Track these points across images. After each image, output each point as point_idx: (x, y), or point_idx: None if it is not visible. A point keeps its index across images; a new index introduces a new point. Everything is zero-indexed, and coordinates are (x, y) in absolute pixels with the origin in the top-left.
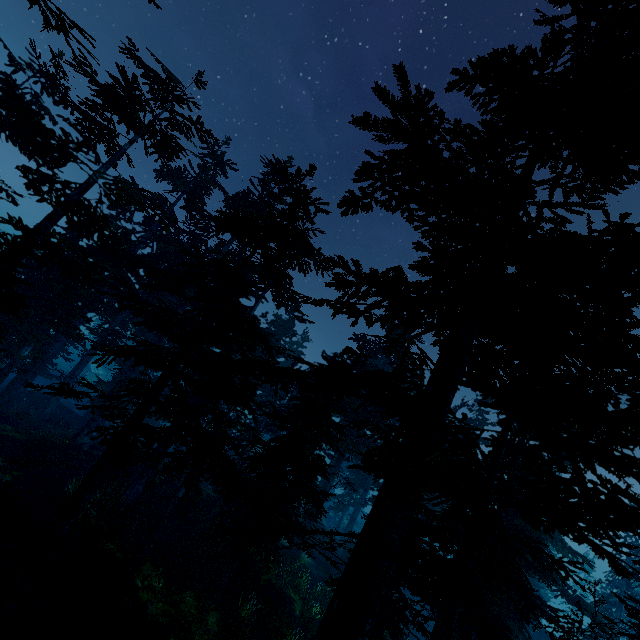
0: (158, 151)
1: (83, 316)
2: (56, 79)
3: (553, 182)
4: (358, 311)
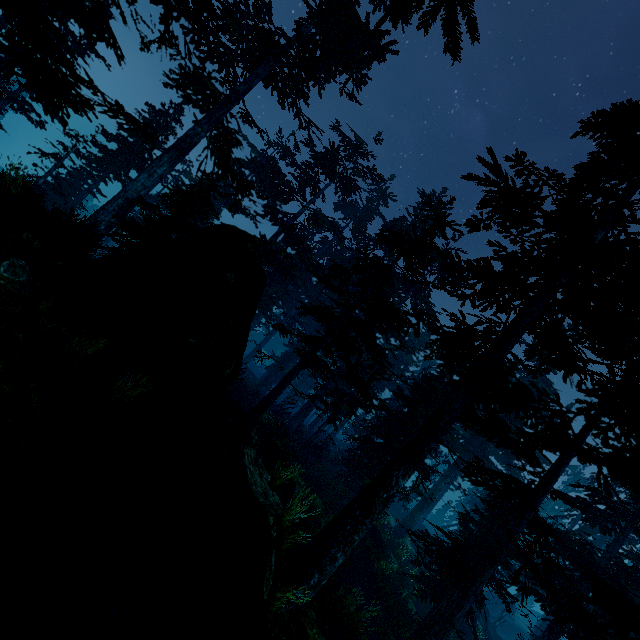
0: (341, 190)
1: (275, 303)
2: (290, 150)
3: (605, 206)
4: (465, 295)
